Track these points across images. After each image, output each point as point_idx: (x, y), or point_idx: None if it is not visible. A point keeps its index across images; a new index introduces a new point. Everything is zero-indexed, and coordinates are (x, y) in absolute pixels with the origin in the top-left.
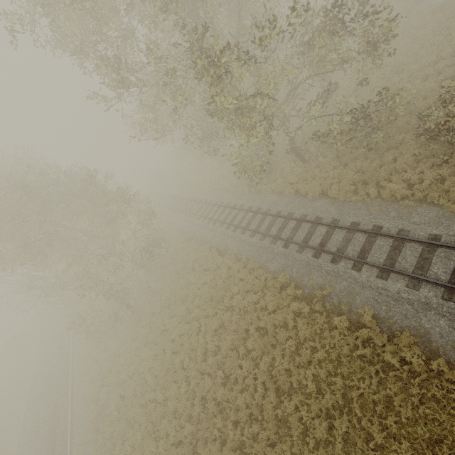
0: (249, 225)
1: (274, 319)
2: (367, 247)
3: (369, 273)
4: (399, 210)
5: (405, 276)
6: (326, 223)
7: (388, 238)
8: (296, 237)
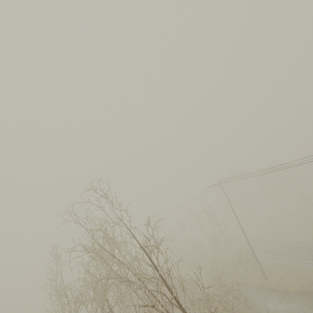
0: None
1: None
2: None
3: None
4: None
5: None
6: None
7: None
8: None
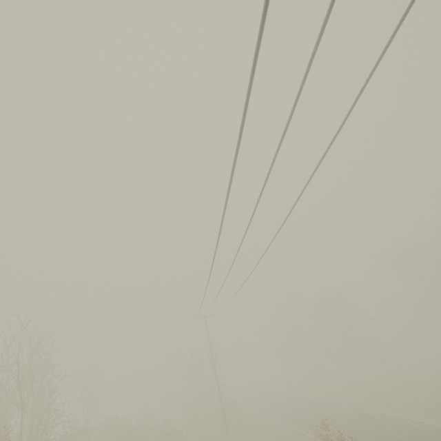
0: None
1: None
2: None
3: None
4: None
5: None
6: None
7: None
8: None
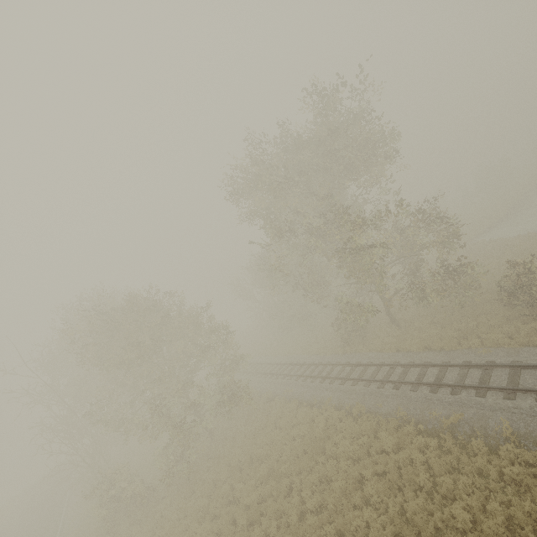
0: (349, 376)
1: (396, 461)
2: (486, 377)
3: (494, 396)
4: (506, 350)
5: (531, 393)
6: (437, 363)
7: (503, 369)
8: (407, 379)
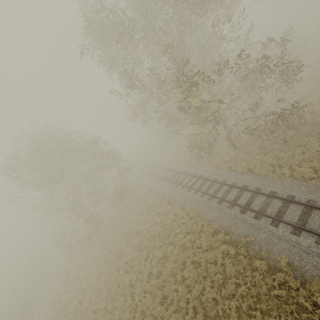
0: (193, 186)
1: (207, 256)
2: (283, 210)
3: (284, 229)
4: (307, 186)
5: (314, 234)
6: (251, 190)
7: (299, 205)
8: (228, 197)
